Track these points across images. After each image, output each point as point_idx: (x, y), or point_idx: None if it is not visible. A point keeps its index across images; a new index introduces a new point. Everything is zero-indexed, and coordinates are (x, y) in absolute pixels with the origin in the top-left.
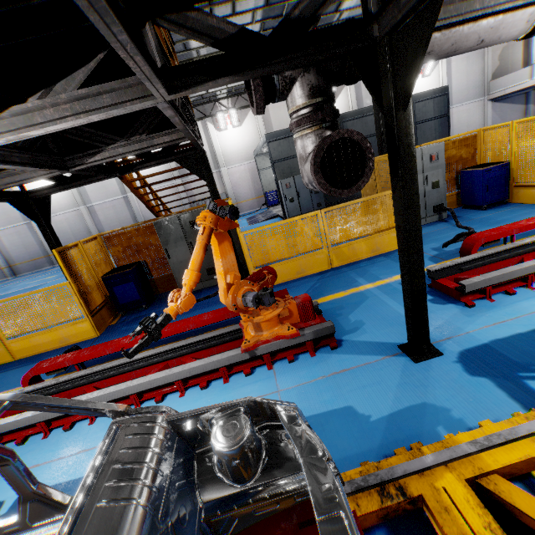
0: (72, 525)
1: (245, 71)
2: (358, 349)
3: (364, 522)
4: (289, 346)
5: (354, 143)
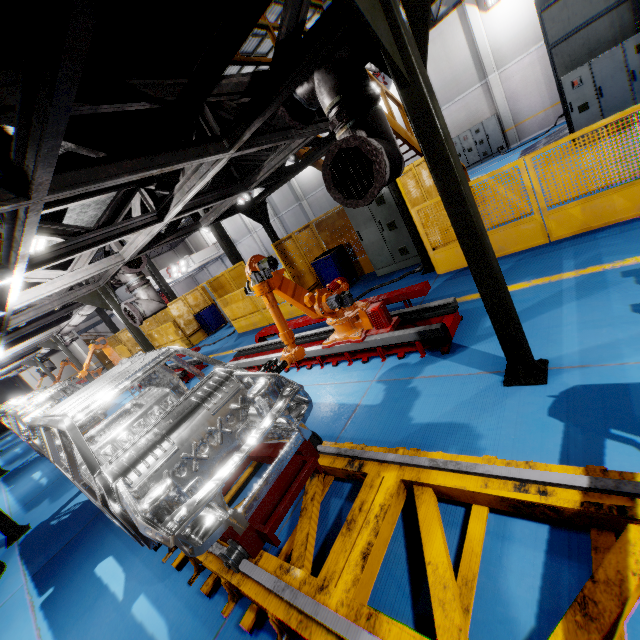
0: (181, 401)
1: (264, 110)
2: (465, 359)
3: (337, 474)
4: (398, 343)
5: (355, 149)
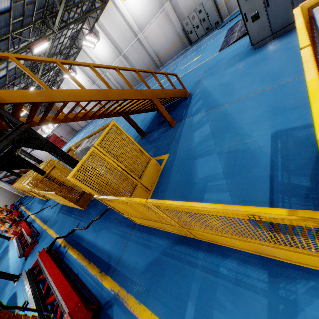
0: None
1: None
2: None
3: None
4: None
5: None
